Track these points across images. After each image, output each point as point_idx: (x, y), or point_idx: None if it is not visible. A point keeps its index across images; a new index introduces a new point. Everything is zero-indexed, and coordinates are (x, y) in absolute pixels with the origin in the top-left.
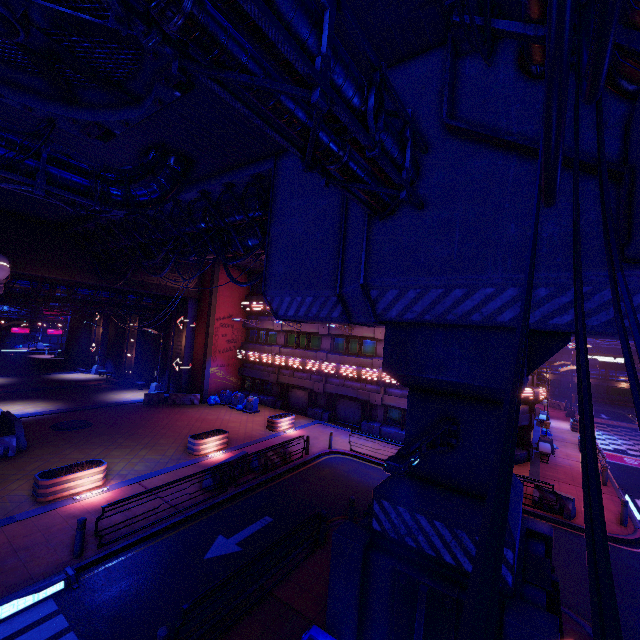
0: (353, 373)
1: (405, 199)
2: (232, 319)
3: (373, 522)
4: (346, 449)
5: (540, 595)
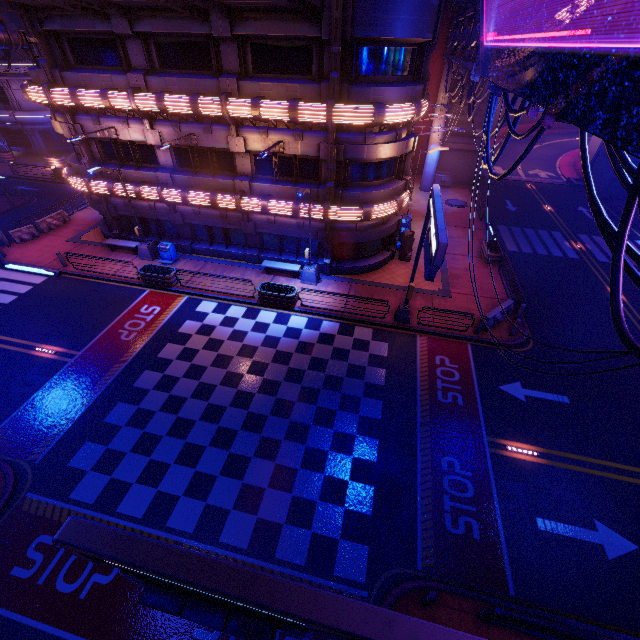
0: None
1: None
2: None
3: None
4: None
5: None
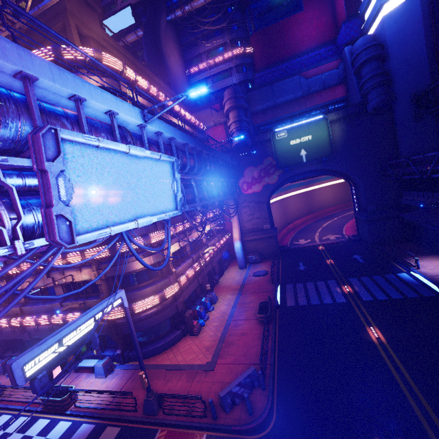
0: None
1: None
2: None
3: None
4: None
5: None
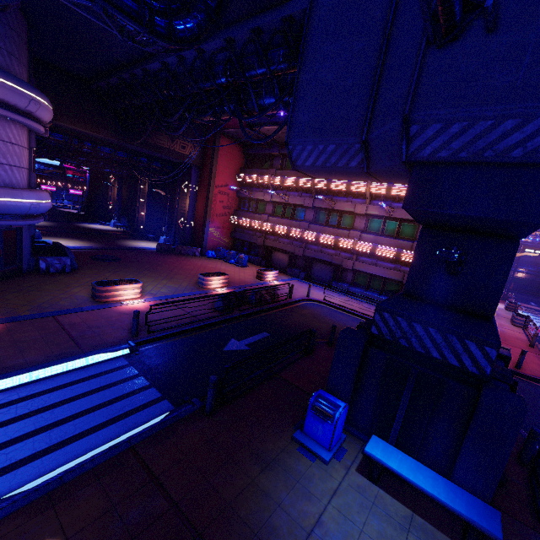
0: (331, 241)
1: (489, 9)
2: (229, 187)
3: (372, 328)
4: (320, 299)
5: (505, 386)
